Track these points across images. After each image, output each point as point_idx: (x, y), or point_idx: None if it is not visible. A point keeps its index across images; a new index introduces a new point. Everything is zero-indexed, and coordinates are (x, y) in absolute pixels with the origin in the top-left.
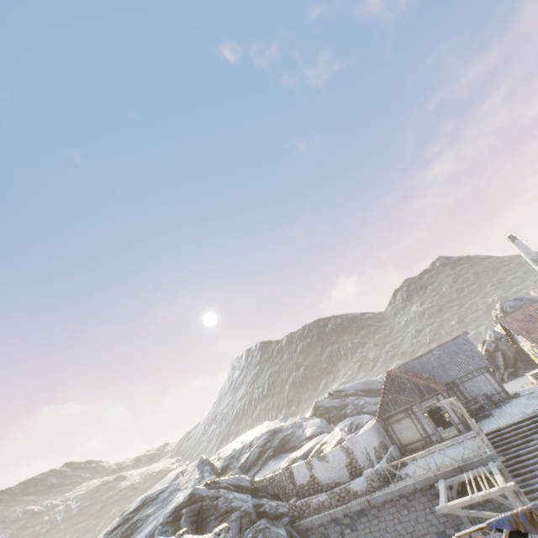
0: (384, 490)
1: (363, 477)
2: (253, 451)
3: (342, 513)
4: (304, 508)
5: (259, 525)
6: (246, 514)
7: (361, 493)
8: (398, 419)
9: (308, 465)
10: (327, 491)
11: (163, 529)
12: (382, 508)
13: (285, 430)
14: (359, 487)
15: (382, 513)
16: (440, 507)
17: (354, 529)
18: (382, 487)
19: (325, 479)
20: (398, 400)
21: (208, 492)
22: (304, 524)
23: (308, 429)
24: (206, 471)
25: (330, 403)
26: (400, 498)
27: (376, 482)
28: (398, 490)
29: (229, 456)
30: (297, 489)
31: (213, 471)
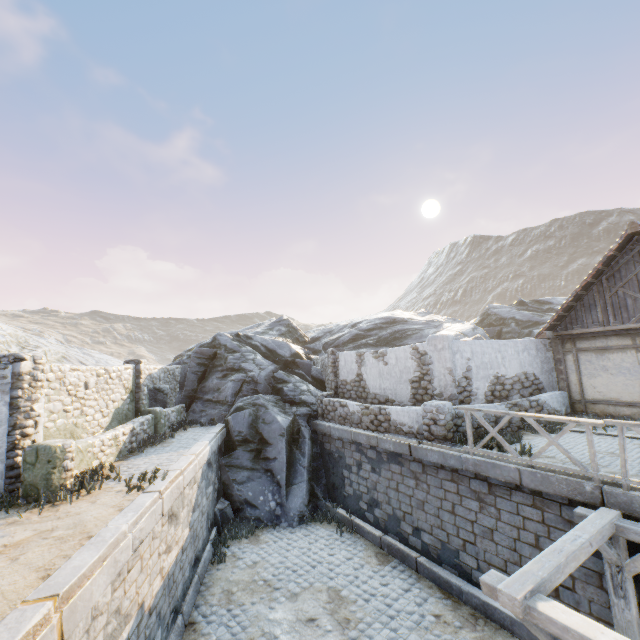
0: (448, 448)
1: (421, 410)
2: (350, 332)
3: (367, 441)
4: (329, 410)
5: (255, 399)
6: (253, 381)
7: (408, 432)
8: (602, 348)
9: (359, 359)
10: (372, 404)
11: (185, 360)
12: (432, 472)
13: (410, 324)
14: (408, 421)
15: (428, 479)
16: (497, 591)
17: (376, 470)
18: (452, 442)
19: (374, 387)
20: (628, 305)
21: (228, 342)
22: (321, 426)
23: (445, 332)
24: (276, 330)
25: (511, 314)
26: (475, 478)
27: (440, 427)
28: (476, 464)
29: (327, 330)
30: (337, 384)
31: (290, 335)
